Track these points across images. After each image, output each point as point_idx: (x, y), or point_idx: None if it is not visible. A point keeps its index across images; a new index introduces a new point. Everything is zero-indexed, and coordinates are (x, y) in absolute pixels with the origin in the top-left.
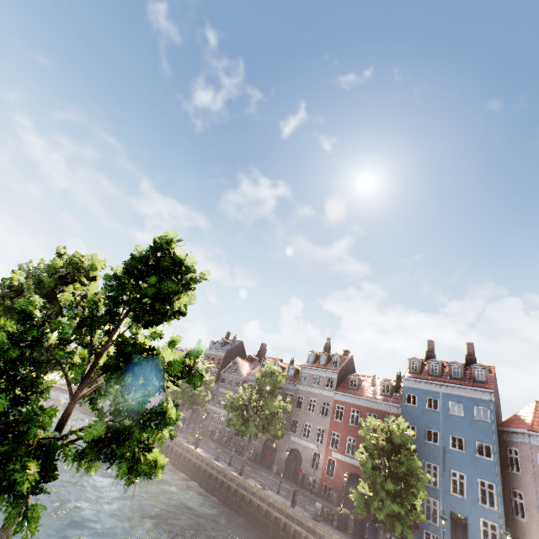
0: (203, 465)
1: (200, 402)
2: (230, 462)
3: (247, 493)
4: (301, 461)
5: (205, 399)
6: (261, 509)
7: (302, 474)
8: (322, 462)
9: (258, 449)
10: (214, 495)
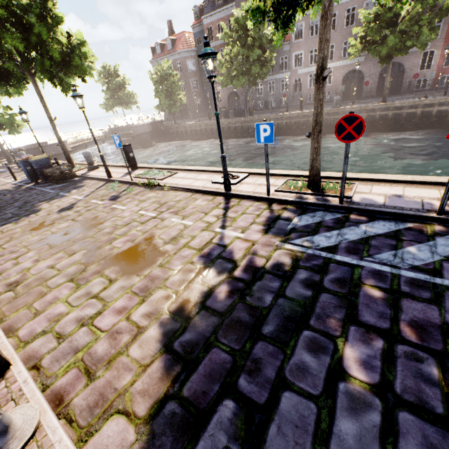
0: (329, 117)
1: (266, 71)
2: (353, 102)
3: (414, 109)
4: (401, 72)
5: (271, 65)
6: (439, 113)
7: (410, 82)
8: (439, 57)
9: (335, 89)
10: None
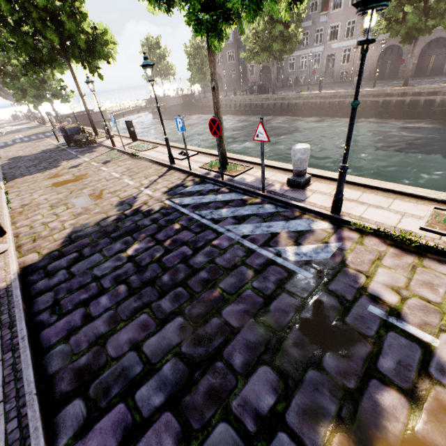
0: (344, 100)
1: (292, 46)
2: (375, 85)
3: (433, 97)
4: None
5: (298, 40)
6: None
7: None
8: None
9: (369, 67)
10: (372, 118)
